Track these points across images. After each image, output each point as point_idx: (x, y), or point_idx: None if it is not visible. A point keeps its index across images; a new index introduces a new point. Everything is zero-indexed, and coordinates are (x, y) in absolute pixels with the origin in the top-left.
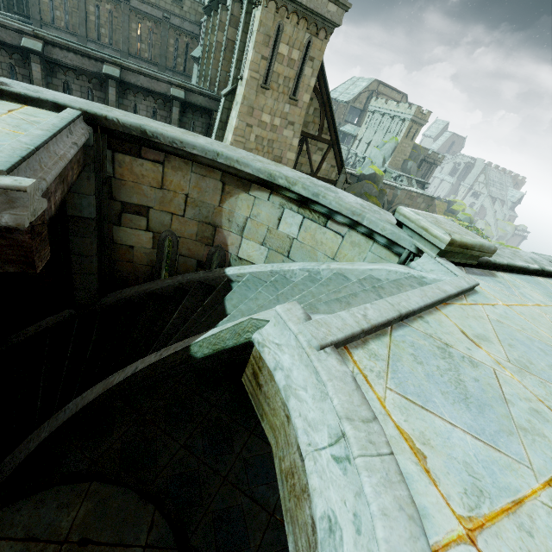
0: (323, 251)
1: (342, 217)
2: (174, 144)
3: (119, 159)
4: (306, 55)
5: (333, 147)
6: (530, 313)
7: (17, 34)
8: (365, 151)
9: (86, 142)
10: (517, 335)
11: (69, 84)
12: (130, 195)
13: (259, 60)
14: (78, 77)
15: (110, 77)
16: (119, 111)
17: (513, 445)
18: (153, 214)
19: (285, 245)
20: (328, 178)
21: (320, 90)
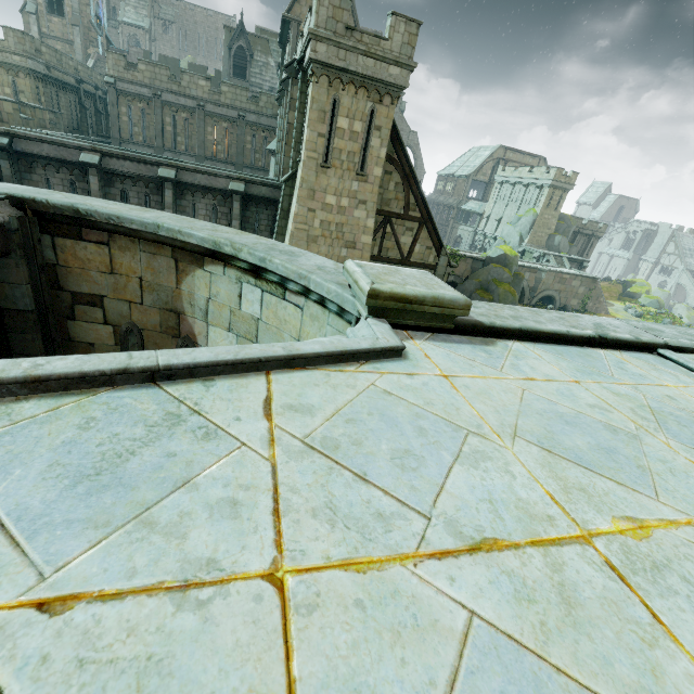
0: (289, 331)
1: (295, 284)
2: (111, 220)
3: (60, 243)
4: (371, 125)
5: (425, 224)
6: (488, 387)
7: (77, 151)
8: (495, 230)
9: (8, 226)
10: (395, 409)
11: (126, 192)
12: (79, 283)
13: (315, 139)
14: (135, 184)
15: (166, 179)
16: (65, 195)
17: (72, 541)
18: (109, 304)
19: (252, 329)
20: (424, 263)
21: (399, 161)
